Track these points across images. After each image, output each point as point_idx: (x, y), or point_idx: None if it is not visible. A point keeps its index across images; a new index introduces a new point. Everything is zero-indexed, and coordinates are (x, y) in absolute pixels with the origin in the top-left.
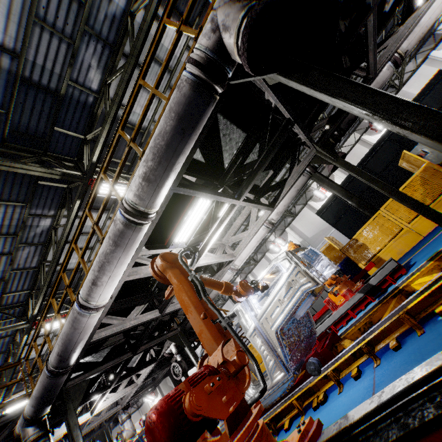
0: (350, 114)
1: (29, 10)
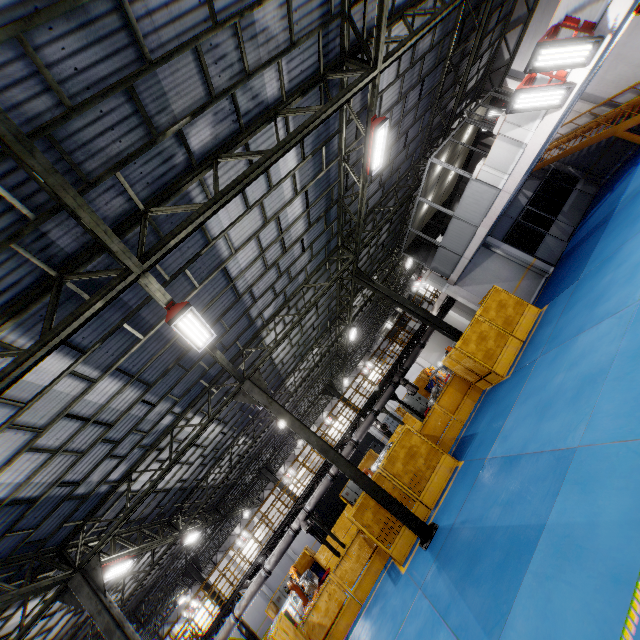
0: None
1: (201, 463)
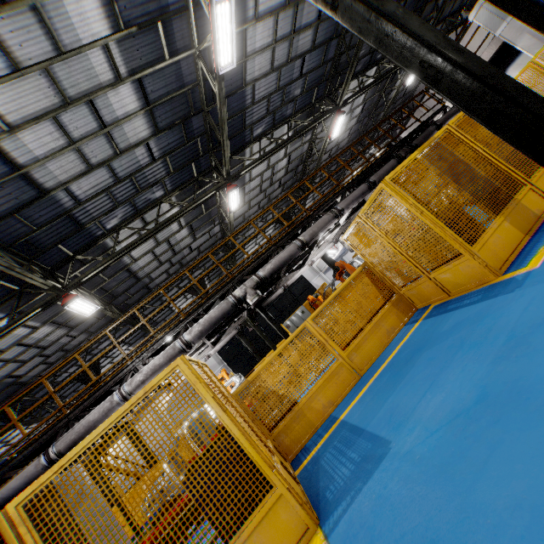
0: (264, 304)
1: (108, 187)
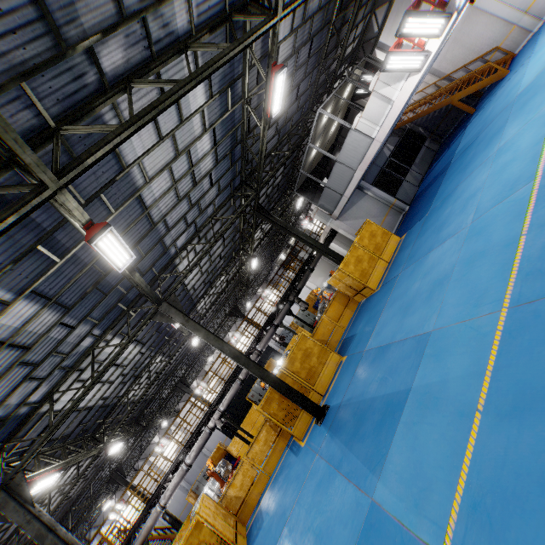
0: None
1: (121, 381)
